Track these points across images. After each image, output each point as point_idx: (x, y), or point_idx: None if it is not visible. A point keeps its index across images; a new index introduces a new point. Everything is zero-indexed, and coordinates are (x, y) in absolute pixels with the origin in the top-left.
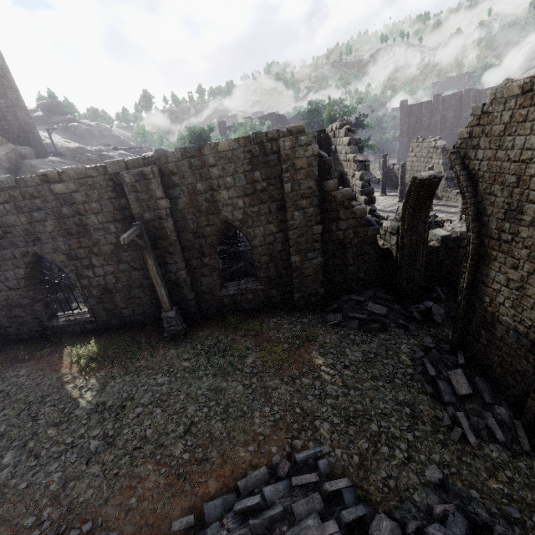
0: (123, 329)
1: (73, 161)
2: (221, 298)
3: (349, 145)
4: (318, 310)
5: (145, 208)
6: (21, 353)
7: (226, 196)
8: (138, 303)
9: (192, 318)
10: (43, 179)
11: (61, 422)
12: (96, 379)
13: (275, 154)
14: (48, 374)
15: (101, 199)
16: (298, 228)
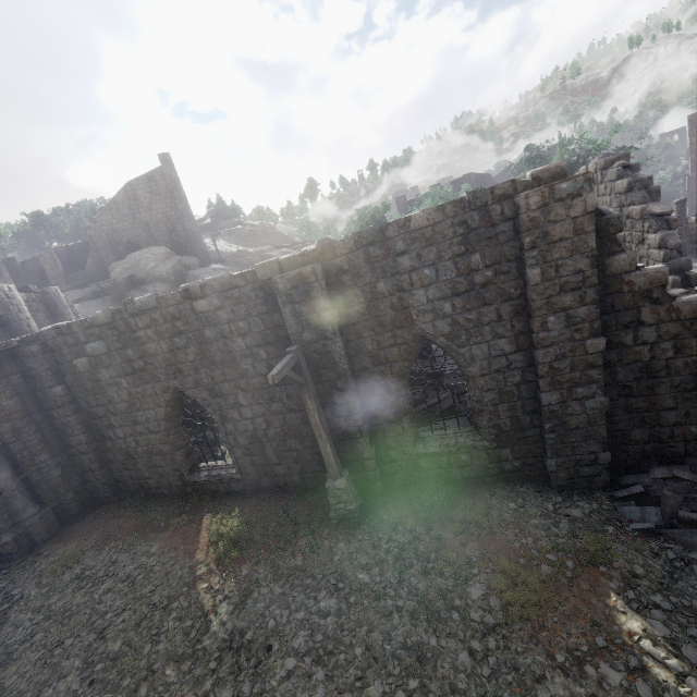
0: (275, 494)
1: (235, 267)
2: (414, 457)
3: (629, 190)
4: (597, 492)
5: (305, 325)
6: (157, 516)
7: (424, 299)
8: (295, 458)
9: (371, 486)
10: (185, 295)
11: (184, 656)
12: (236, 579)
13: (508, 221)
14: (181, 557)
15: (249, 315)
16: (554, 344)
